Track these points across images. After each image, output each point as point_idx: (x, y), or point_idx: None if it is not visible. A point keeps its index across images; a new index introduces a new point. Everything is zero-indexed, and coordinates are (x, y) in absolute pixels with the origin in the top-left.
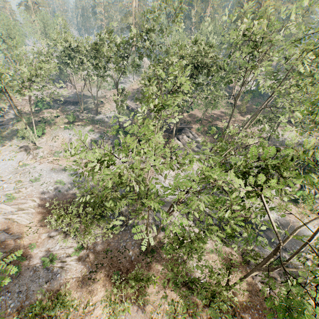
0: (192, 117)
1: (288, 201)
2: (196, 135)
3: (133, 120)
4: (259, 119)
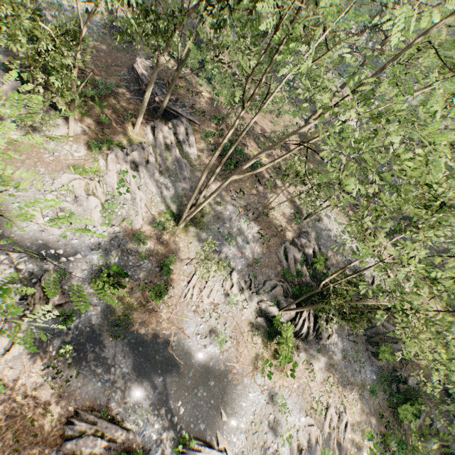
0: (213, 108)
1: (260, 330)
2: (193, 143)
3: (97, 42)
4: (299, 172)
